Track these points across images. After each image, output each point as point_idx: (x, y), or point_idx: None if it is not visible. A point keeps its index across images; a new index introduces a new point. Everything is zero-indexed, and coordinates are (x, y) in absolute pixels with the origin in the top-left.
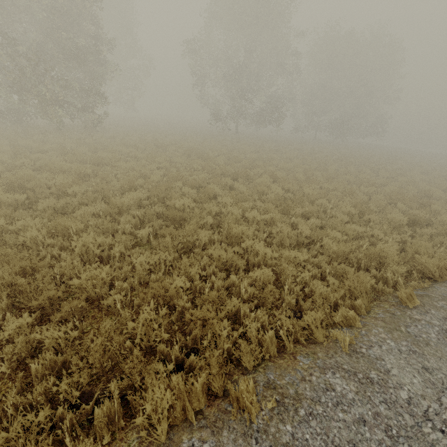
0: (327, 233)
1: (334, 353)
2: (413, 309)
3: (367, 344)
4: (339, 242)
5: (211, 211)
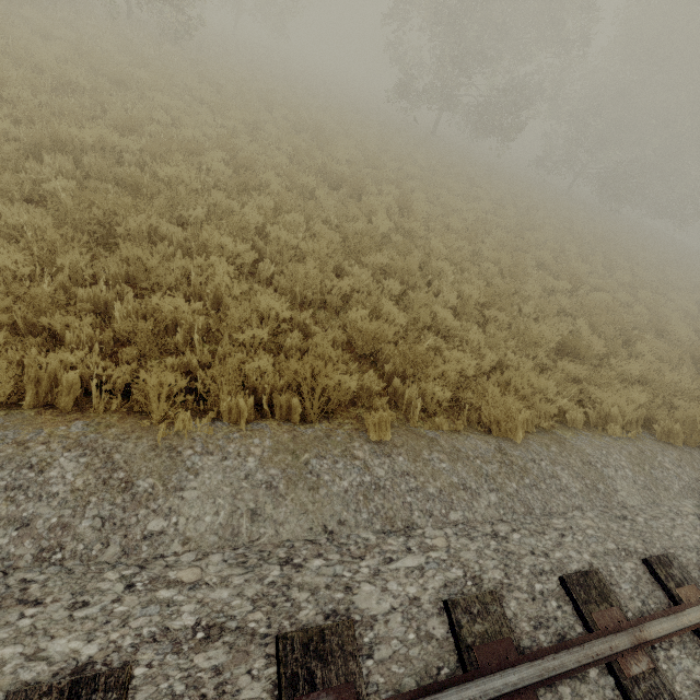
0: (383, 304)
1: (138, 437)
2: (372, 444)
3: (208, 448)
4: (397, 325)
5: (219, 204)
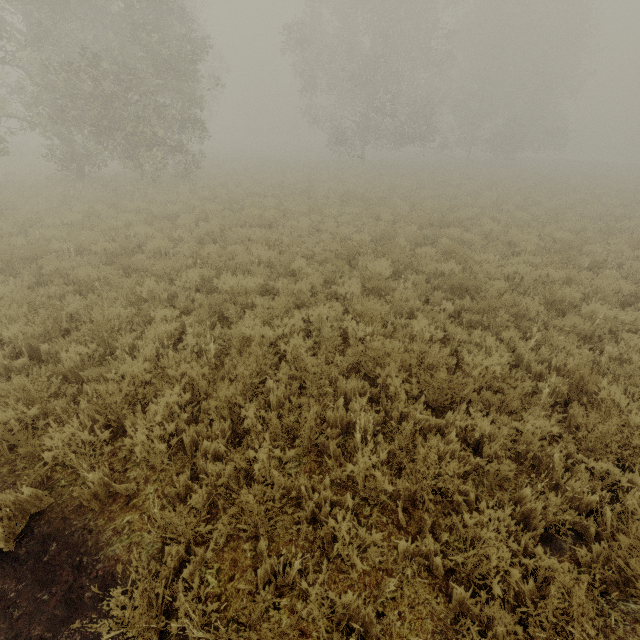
0: None
1: None
2: None
3: None
4: None
5: (487, 273)
